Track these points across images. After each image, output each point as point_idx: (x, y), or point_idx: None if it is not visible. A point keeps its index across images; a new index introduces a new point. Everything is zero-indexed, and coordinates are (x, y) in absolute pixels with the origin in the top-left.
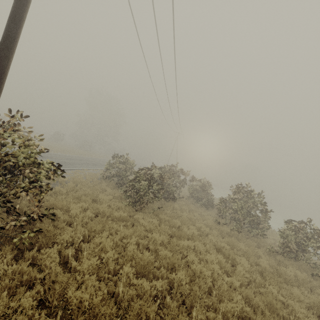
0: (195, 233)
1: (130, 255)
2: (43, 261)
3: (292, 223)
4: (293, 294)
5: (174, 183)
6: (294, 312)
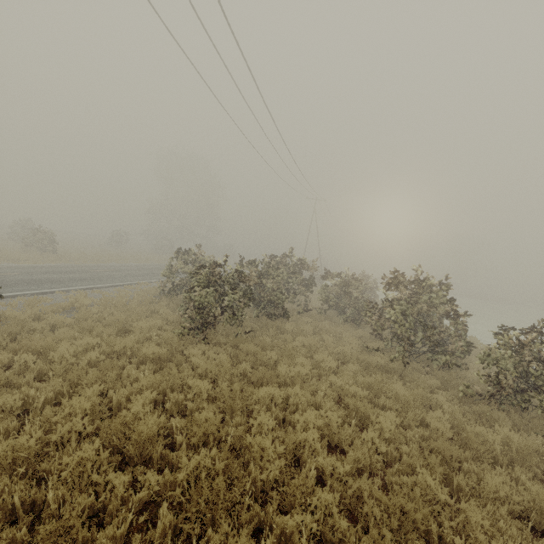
0: (302, 372)
1: (116, 425)
2: None
3: (510, 334)
4: (487, 483)
5: (291, 287)
6: (470, 526)
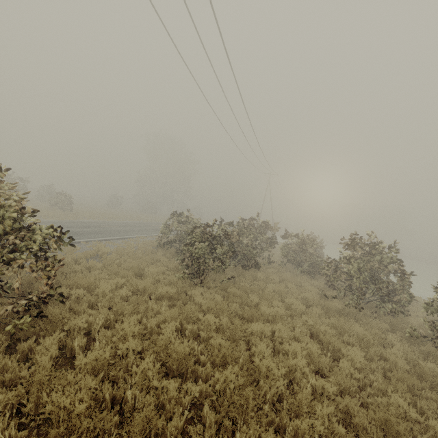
0: (280, 312)
1: (159, 346)
2: (38, 355)
3: None
4: None
5: (258, 244)
6: None
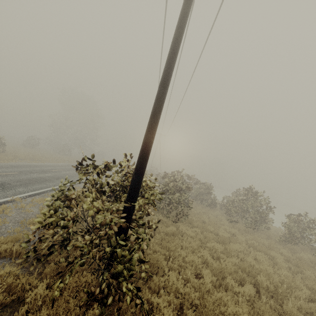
0: (228, 235)
1: (219, 268)
2: (169, 288)
3: (292, 216)
4: None
5: None
6: None
